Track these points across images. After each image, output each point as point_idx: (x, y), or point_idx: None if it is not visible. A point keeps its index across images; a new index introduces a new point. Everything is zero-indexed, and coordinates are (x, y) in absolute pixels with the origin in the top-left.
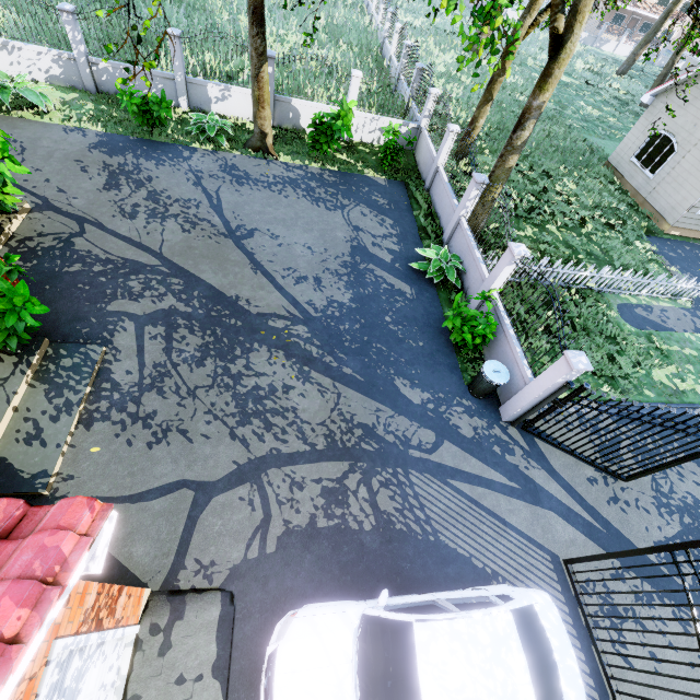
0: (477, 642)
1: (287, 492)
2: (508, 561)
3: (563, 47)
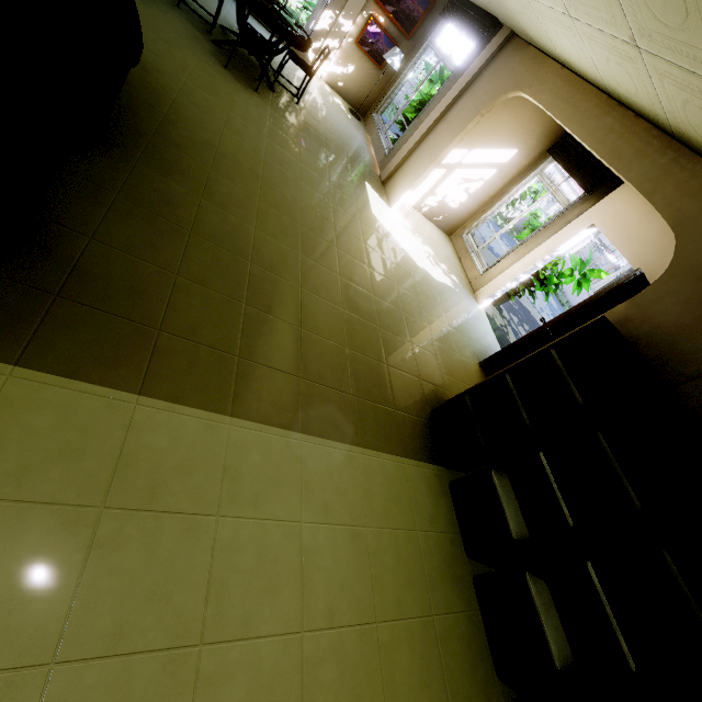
0: None
1: None
2: None
3: None
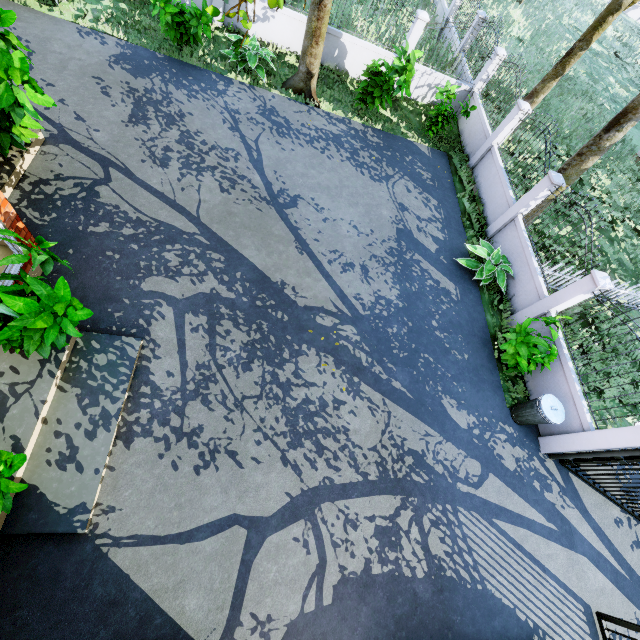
0: None
1: (341, 532)
2: (547, 613)
3: None
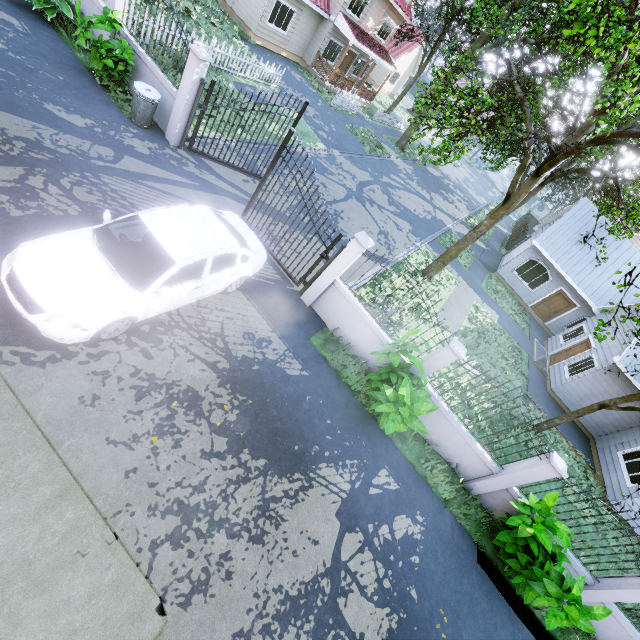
0: (190, 217)
1: None
2: None
3: None
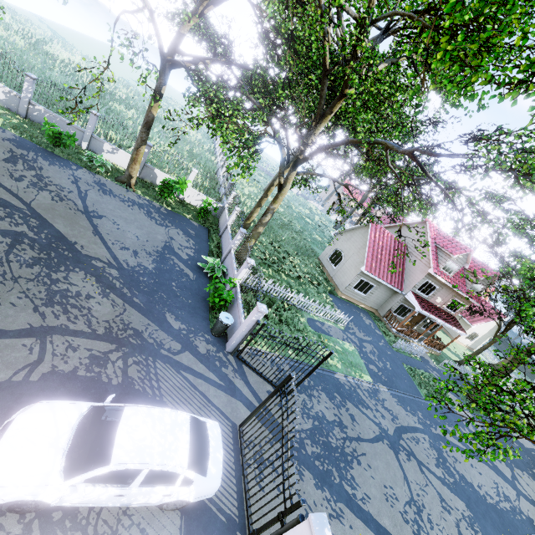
0: (162, 421)
1: (62, 350)
2: None
3: (283, 189)
